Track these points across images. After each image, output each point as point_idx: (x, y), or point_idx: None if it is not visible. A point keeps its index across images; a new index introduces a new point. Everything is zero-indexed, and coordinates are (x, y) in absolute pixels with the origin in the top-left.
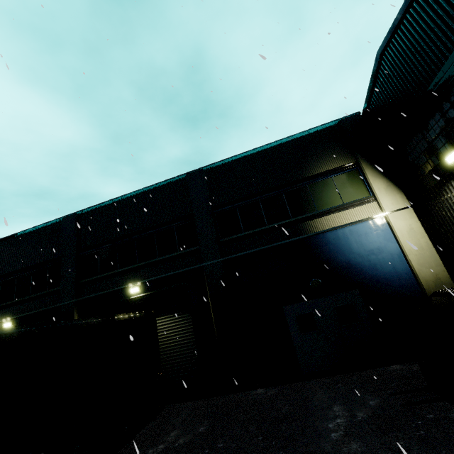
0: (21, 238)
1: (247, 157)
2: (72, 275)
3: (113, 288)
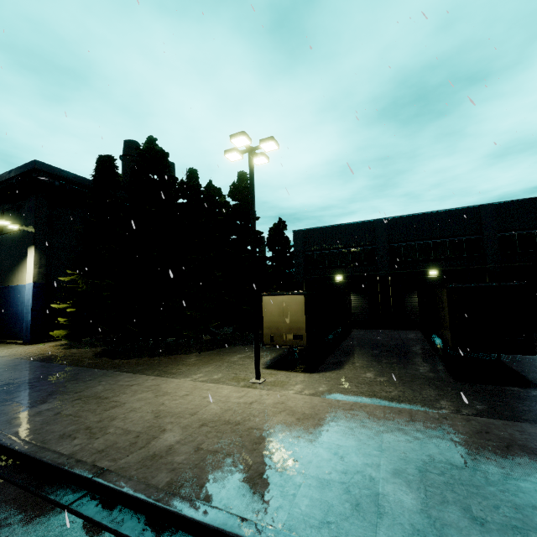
0: (339, 228)
1: (532, 200)
2: (385, 257)
3: (415, 269)
